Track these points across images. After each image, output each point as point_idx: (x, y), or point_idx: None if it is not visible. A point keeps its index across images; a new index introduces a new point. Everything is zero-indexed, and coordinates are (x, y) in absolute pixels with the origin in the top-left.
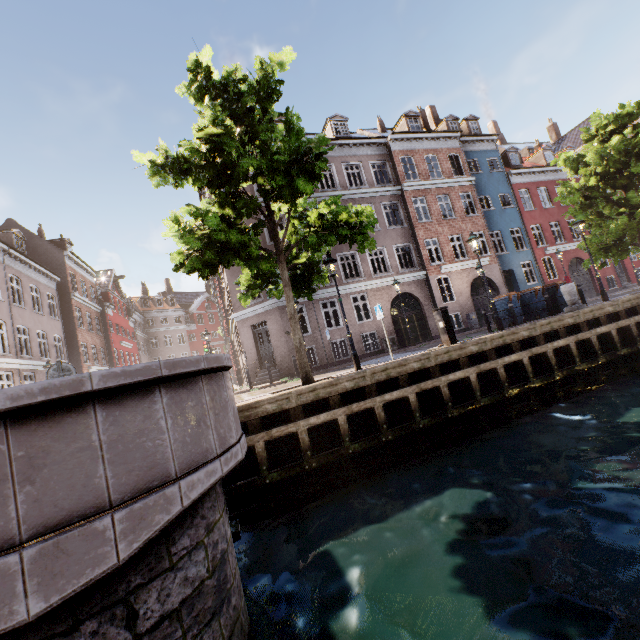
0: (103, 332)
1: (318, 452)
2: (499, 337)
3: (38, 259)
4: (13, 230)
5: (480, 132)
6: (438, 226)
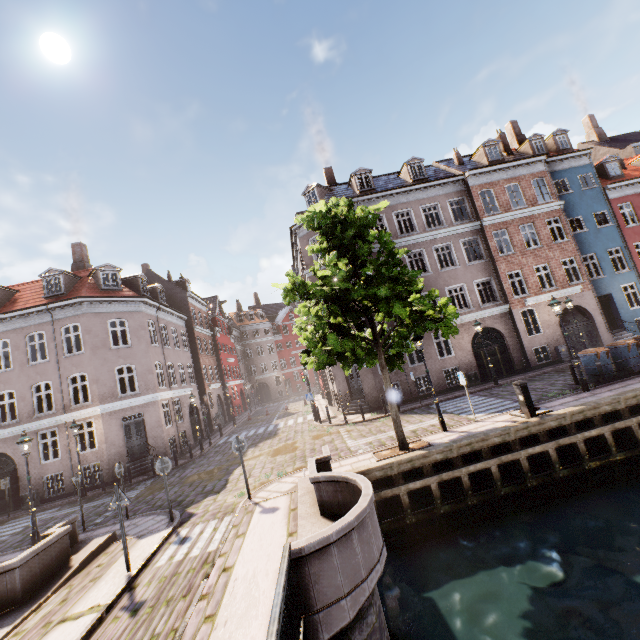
0: (215, 353)
1: (415, 508)
2: (579, 412)
3: (169, 300)
4: (157, 286)
5: (570, 146)
6: (521, 257)
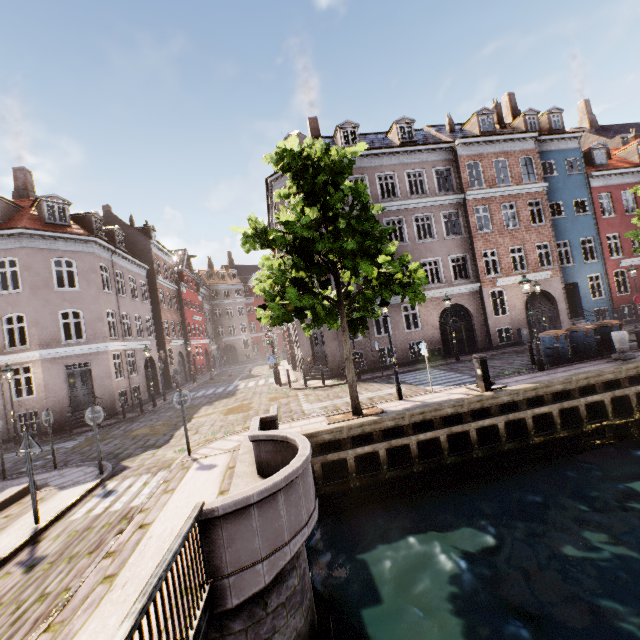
0: (179, 308)
1: (361, 473)
2: (532, 389)
3: (131, 247)
4: (115, 228)
5: (562, 126)
6: (499, 237)
